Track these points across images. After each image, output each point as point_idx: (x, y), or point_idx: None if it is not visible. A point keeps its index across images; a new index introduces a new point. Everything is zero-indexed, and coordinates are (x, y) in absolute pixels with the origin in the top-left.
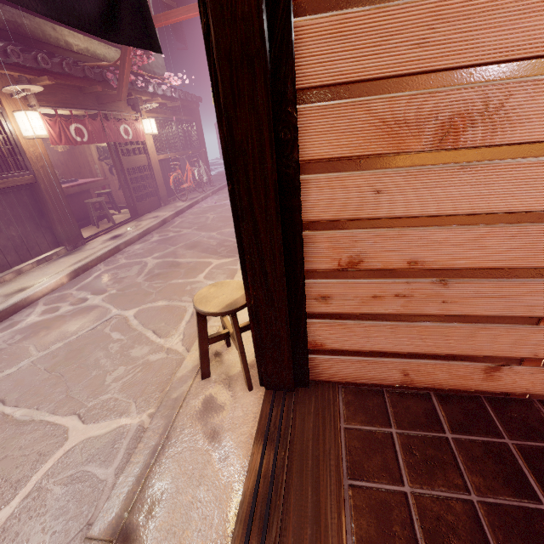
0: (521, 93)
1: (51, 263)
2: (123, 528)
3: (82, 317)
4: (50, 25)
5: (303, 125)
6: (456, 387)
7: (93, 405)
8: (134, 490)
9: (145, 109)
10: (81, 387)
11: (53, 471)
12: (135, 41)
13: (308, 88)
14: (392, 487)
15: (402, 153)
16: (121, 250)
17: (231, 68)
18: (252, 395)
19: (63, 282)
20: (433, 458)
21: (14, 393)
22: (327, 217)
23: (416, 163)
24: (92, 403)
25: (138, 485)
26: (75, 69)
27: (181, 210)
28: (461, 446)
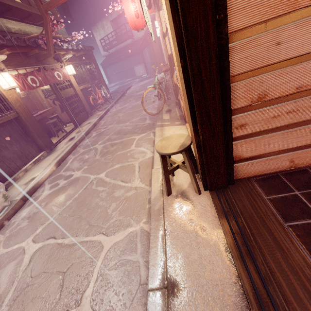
0: None
1: (41, 161)
2: (167, 280)
3: (75, 184)
4: None
5: (228, 7)
6: None
7: (108, 226)
8: (162, 260)
9: (65, 59)
10: (95, 219)
11: (104, 264)
12: None
13: None
14: None
15: (295, 10)
16: (78, 145)
17: None
18: (202, 196)
19: (53, 170)
20: None
21: (58, 232)
22: (244, 70)
23: (305, 16)
24: (106, 225)
25: (163, 257)
26: (19, 41)
27: (101, 116)
28: None
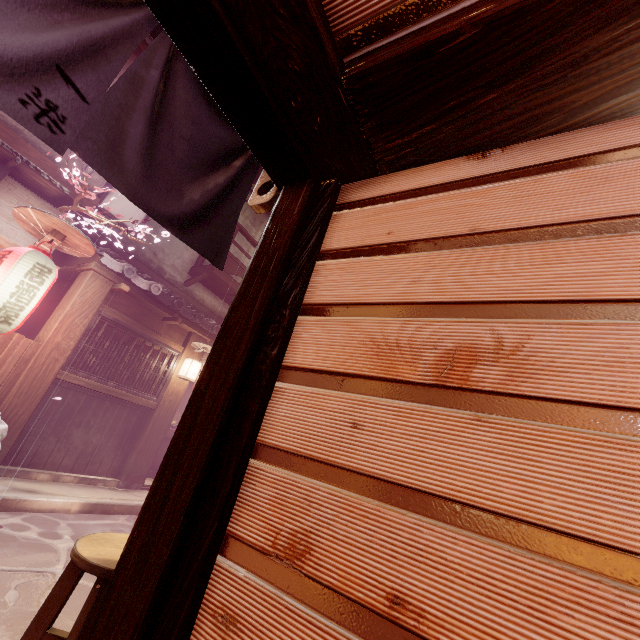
0: (545, 334)
1: (90, 486)
2: None
3: (25, 551)
4: None
5: (298, 332)
6: None
7: None
8: None
9: None
10: None
11: None
12: (197, 248)
13: (312, 304)
14: None
15: (392, 379)
16: None
17: (253, 276)
18: None
19: (71, 509)
20: None
21: None
22: (286, 444)
23: (410, 396)
24: None
25: None
26: None
27: None
28: None
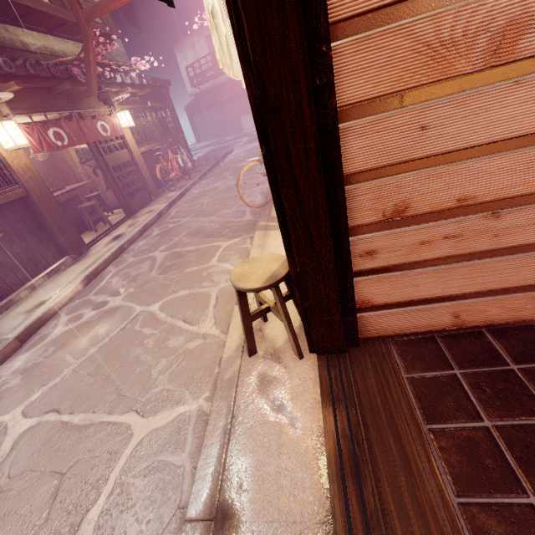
0: None
1: (61, 273)
2: (219, 506)
3: (108, 319)
4: (2, 27)
5: (338, 66)
6: (508, 320)
7: (148, 400)
8: (217, 469)
9: (117, 101)
10: (129, 384)
11: (129, 466)
12: None
13: (340, 21)
14: (472, 424)
15: (449, 79)
16: (126, 249)
17: (258, 9)
18: (304, 363)
19: (78, 290)
20: (504, 391)
21: (66, 402)
22: (369, 166)
23: (465, 87)
24: (145, 397)
25: (220, 465)
26: (39, 69)
27: (173, 200)
28: (529, 375)
